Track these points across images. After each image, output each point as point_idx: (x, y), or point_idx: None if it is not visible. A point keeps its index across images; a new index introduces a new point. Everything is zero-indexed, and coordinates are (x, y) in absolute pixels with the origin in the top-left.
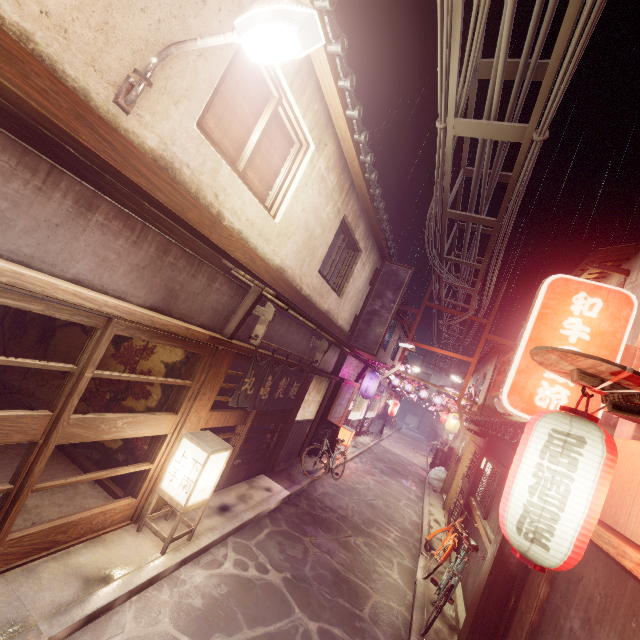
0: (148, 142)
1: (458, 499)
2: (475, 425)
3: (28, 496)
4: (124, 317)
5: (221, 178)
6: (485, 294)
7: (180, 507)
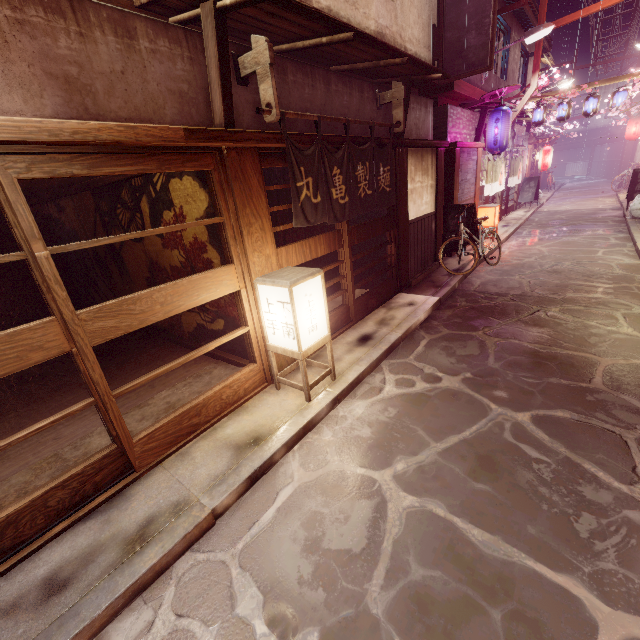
0: None
1: None
2: None
3: (170, 395)
4: None
5: None
6: None
7: (296, 355)
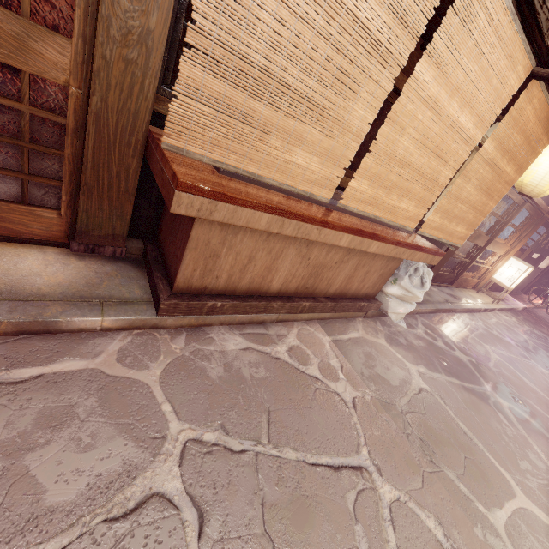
0: None
1: None
2: None
3: None
4: (536, 202)
5: None
6: None
7: (506, 287)
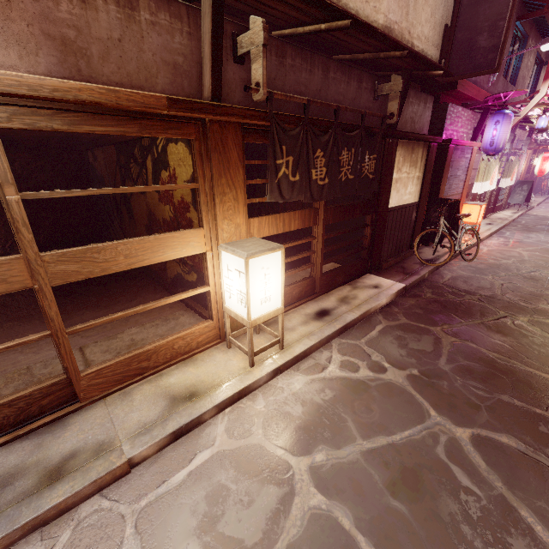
0: None
1: None
2: None
3: (138, 332)
4: None
5: None
6: None
7: (245, 322)
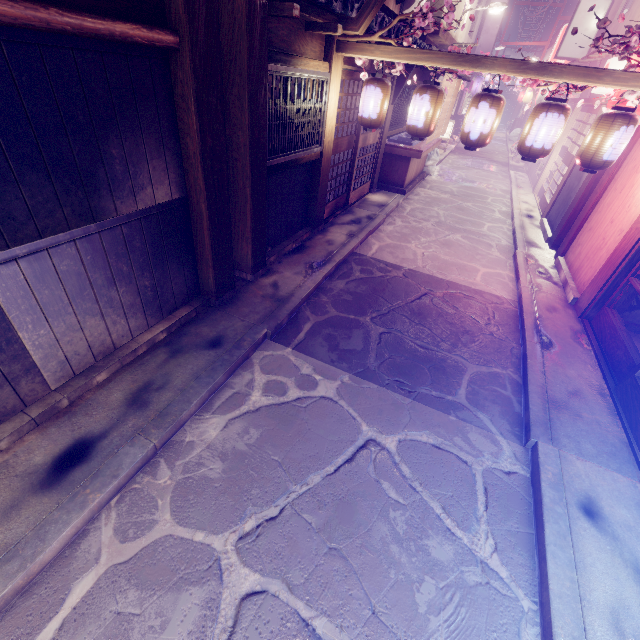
0: (454, 35)
1: None
2: None
3: None
4: None
5: (459, 29)
6: None
7: (447, 140)
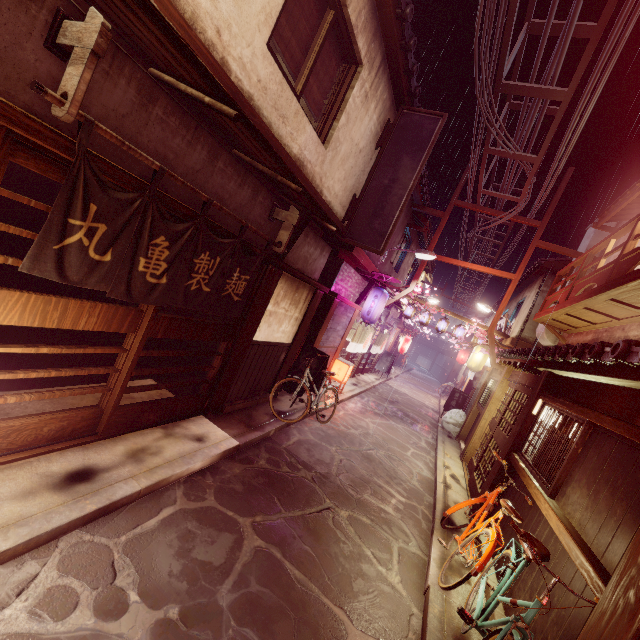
0: None
1: (499, 459)
2: (522, 355)
3: None
4: None
5: None
6: (557, 159)
7: None
